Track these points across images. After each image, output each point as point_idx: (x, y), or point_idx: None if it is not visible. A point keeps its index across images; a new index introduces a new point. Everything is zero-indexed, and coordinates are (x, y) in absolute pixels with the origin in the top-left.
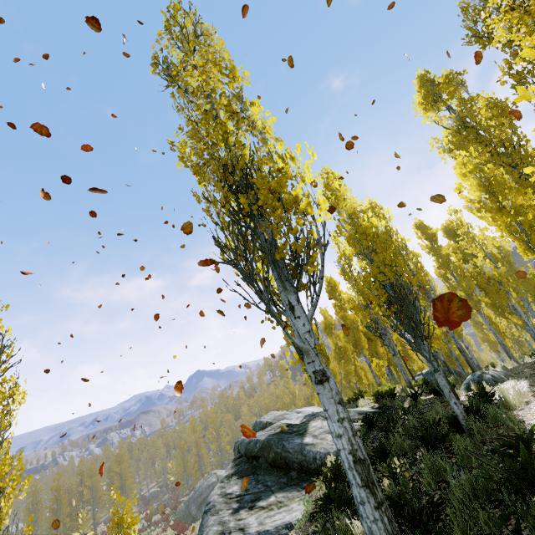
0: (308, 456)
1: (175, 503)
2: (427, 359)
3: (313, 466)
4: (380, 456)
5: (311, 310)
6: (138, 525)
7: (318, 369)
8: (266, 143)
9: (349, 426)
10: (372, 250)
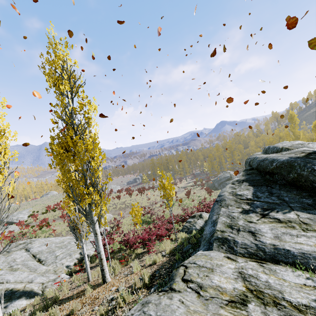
0: None
1: (207, 180)
2: None
3: None
4: None
5: None
6: (191, 183)
7: None
8: None
9: None
10: None
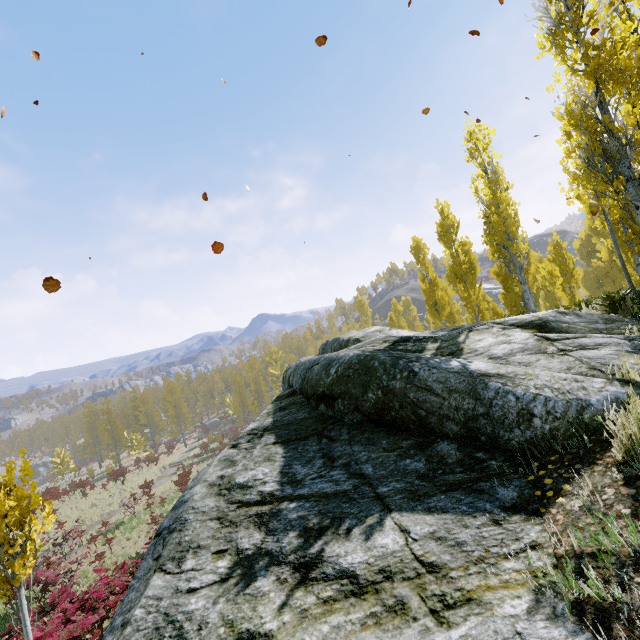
0: (501, 407)
1: (233, 435)
2: None
3: (515, 436)
4: None
5: None
6: (196, 450)
7: None
8: None
9: None
10: None
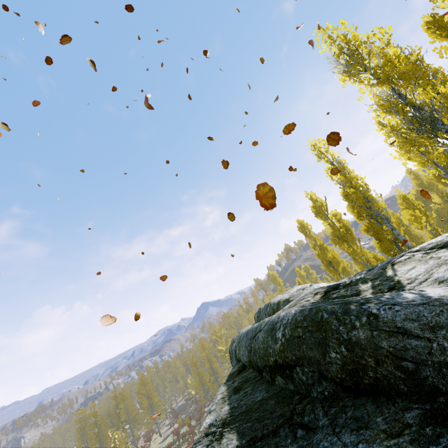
0: None
1: (198, 415)
2: None
3: None
4: None
5: None
6: (169, 438)
7: None
8: None
9: None
10: None
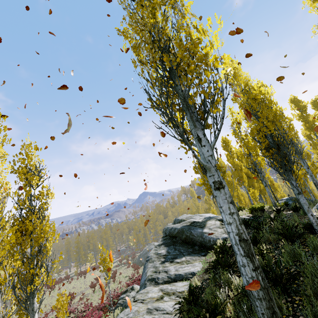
0: (206, 239)
1: (133, 255)
2: (293, 186)
3: (208, 245)
4: (253, 242)
5: (213, 141)
6: (116, 263)
7: (216, 180)
8: (184, 17)
9: (237, 218)
10: (259, 110)
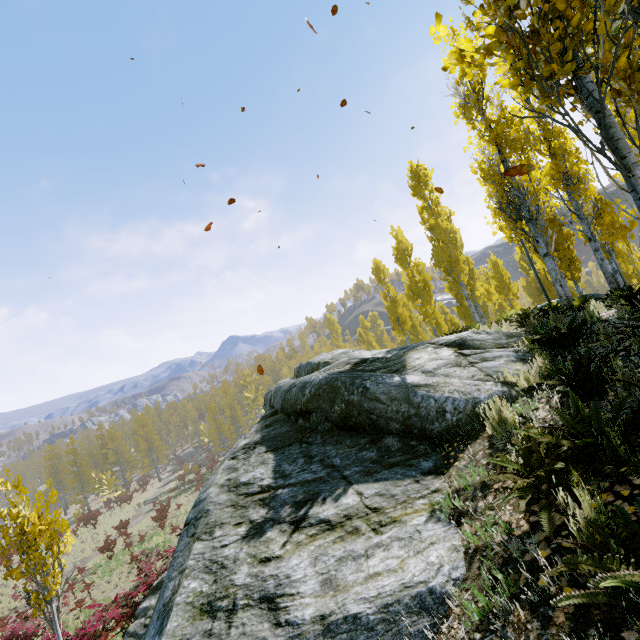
0: (426, 408)
1: (210, 463)
2: None
3: (435, 427)
4: None
5: None
6: (172, 483)
7: None
8: None
9: None
10: None
